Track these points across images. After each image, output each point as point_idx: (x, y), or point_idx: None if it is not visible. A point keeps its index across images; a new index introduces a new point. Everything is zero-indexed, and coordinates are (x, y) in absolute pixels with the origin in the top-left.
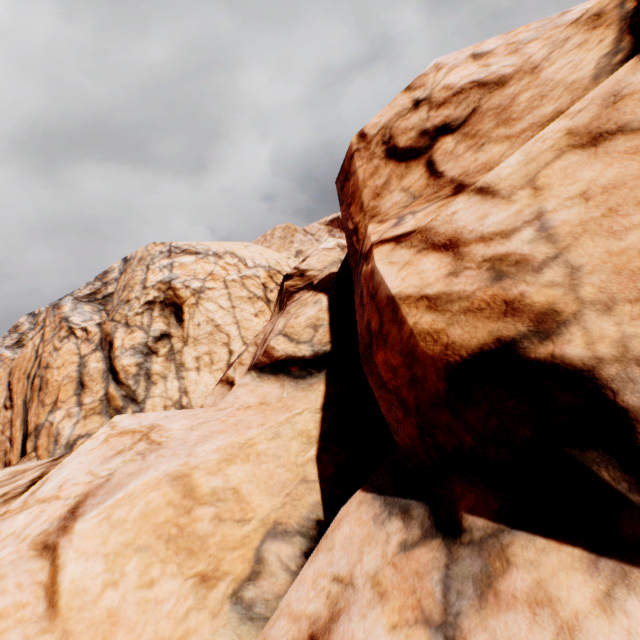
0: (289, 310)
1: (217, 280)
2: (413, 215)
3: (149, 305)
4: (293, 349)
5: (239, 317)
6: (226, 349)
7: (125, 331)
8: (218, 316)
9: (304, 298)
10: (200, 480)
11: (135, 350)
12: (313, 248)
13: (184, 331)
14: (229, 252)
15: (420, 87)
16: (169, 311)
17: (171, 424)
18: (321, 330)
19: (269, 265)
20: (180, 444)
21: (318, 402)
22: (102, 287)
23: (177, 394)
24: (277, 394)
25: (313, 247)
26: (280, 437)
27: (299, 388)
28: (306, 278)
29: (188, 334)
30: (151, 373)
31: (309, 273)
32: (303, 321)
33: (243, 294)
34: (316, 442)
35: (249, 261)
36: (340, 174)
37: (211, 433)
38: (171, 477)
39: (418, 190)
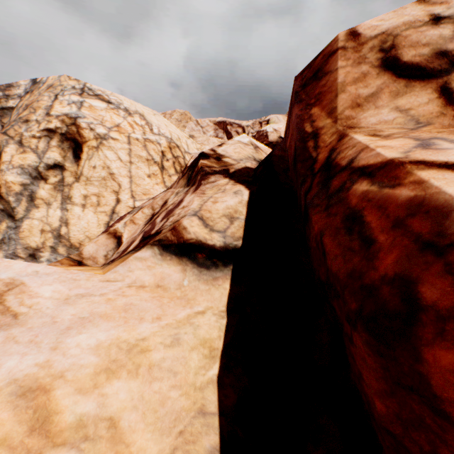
0: (205, 190)
1: (122, 133)
2: (452, 142)
3: (49, 132)
4: (205, 235)
5: (134, 173)
6: (115, 196)
7: (16, 149)
8: (115, 166)
9: (221, 183)
10: (63, 402)
11: (23, 170)
12: (203, 137)
13: (78, 168)
14: (139, 113)
15: (442, 3)
16: (68, 145)
17: (40, 286)
18: (236, 223)
19: (171, 138)
20: (45, 324)
21: (222, 302)
22: (2, 98)
23: (57, 222)
24: (177, 279)
25: (203, 137)
26: (180, 344)
27: (202, 279)
28: (222, 163)
29: (82, 172)
30: (35, 196)
31: (226, 159)
32: (221, 209)
33: (143, 154)
34: (219, 357)
35: (155, 128)
36: (306, 70)
37: (91, 316)
38: (17, 388)
39: (425, 115)
